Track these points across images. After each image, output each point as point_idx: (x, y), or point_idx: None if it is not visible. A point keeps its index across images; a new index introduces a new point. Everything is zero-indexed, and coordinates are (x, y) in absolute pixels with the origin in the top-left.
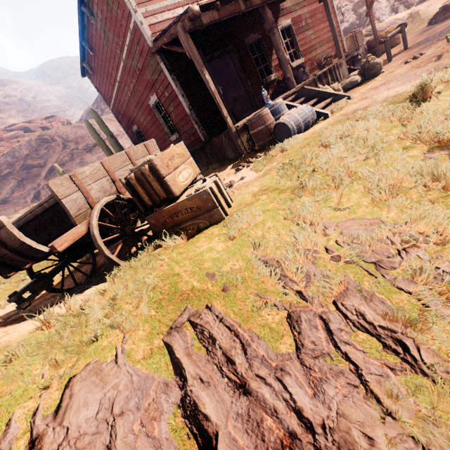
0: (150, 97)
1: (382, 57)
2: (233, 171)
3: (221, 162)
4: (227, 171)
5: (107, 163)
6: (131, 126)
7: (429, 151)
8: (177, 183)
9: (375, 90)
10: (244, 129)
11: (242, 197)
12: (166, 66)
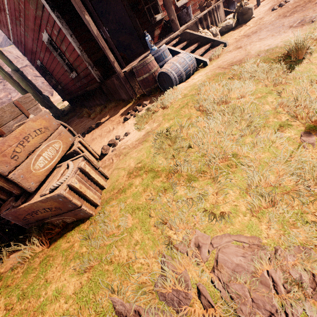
0: (41, 33)
1: (252, 0)
2: (123, 119)
3: (116, 102)
4: (118, 117)
5: None
6: (35, 60)
7: (306, 132)
8: (33, 172)
9: (247, 38)
10: (132, 73)
11: (117, 175)
12: (46, 1)
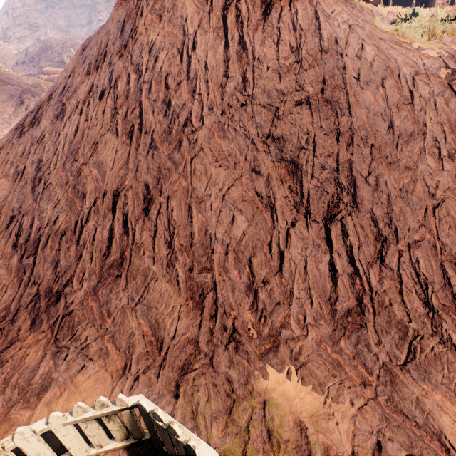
0: None
1: None
2: None
3: None
4: None
5: None
6: None
7: None
8: None
9: None
10: None
11: None
12: None
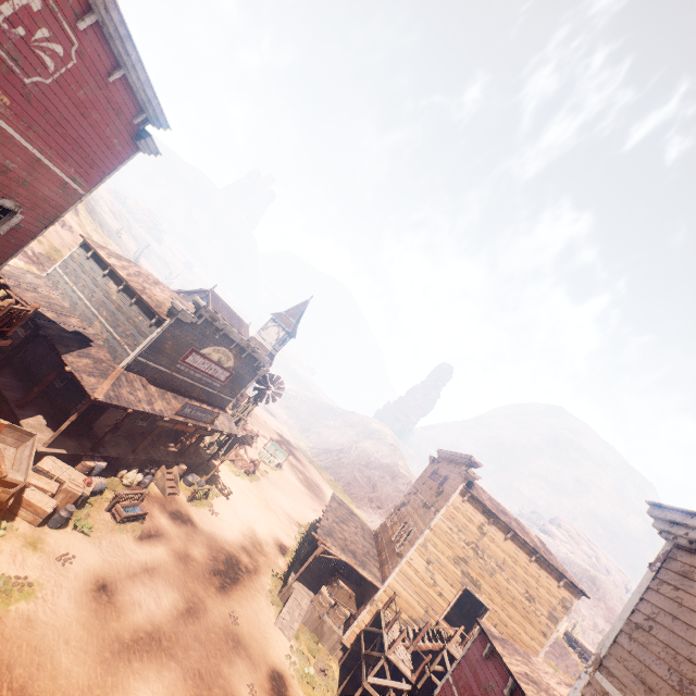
0: None
1: None
2: None
3: None
4: None
5: (588, 649)
6: None
7: None
8: None
9: None
10: None
11: None
12: None
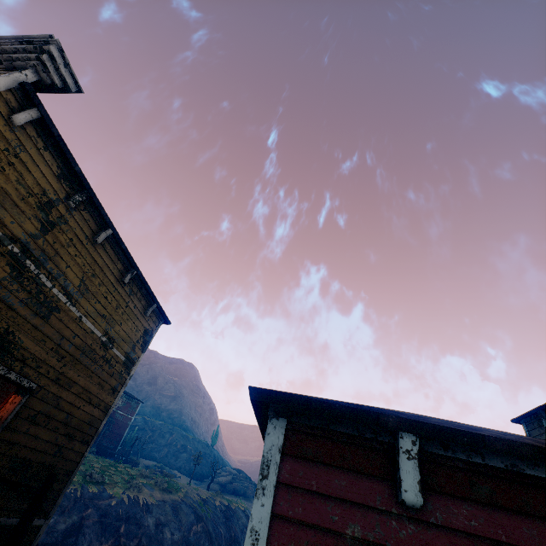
0: None
1: None
2: None
3: None
4: None
5: None
6: None
7: None
8: None
9: None
10: None
11: None
12: None
